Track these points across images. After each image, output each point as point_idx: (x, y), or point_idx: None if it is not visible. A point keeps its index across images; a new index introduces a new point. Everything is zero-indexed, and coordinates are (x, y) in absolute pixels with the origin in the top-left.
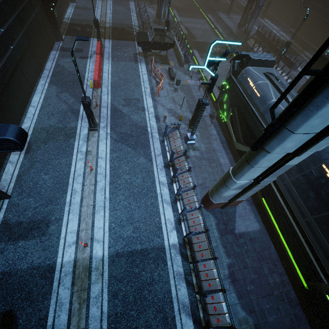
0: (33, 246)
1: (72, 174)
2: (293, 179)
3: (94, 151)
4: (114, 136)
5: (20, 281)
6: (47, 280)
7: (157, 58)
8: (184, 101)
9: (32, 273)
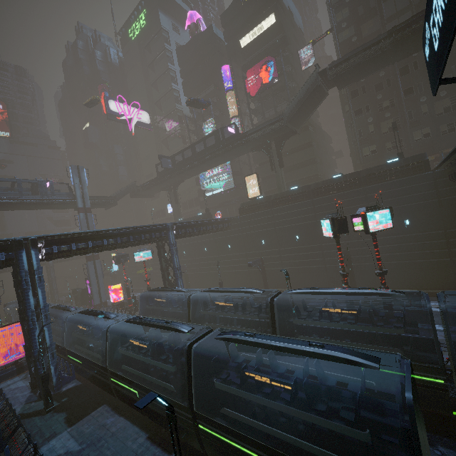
0: None
1: None
2: None
3: None
4: None
5: None
6: None
7: None
8: None
9: None
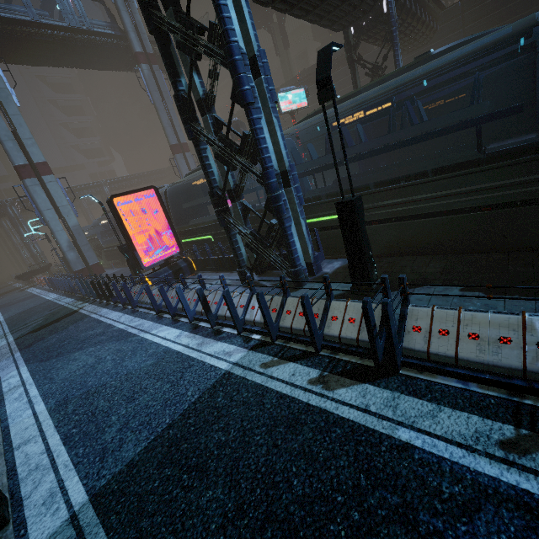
0: None
1: None
2: None
3: None
4: (4, 308)
5: None
6: None
7: None
8: None
9: None
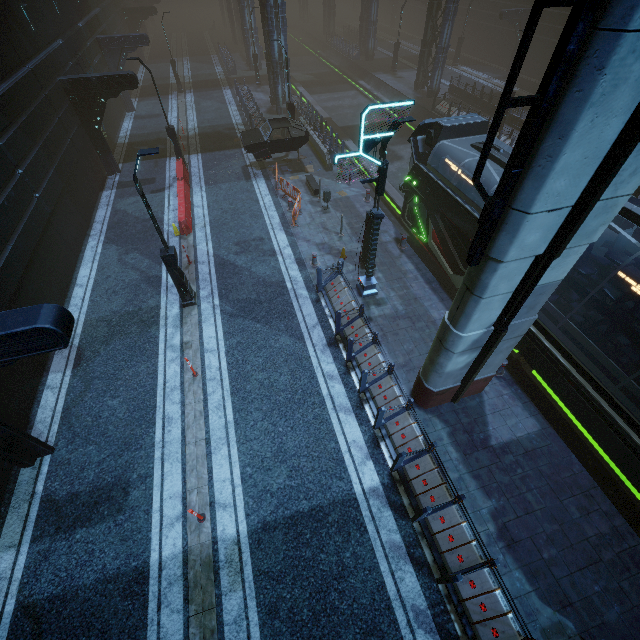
0: (102, 536)
1: (160, 388)
2: (579, 319)
3: (195, 342)
4: (228, 309)
5: (84, 611)
6: (136, 601)
7: (284, 166)
8: (343, 225)
9: (105, 591)
